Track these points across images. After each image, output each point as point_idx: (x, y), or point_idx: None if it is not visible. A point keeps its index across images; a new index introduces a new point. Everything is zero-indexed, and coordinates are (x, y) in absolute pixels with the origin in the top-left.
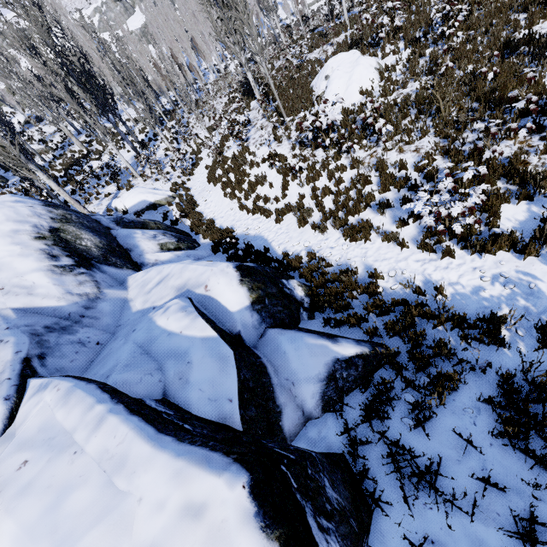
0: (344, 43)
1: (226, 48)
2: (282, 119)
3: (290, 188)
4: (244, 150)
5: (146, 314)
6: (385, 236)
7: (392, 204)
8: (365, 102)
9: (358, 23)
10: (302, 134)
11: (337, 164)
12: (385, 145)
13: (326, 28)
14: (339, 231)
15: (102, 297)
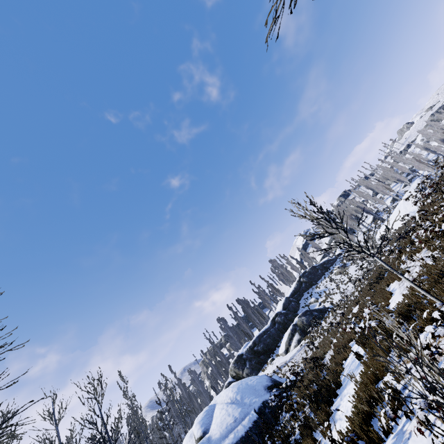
0: None
1: None
2: None
3: None
4: None
5: None
6: None
7: None
8: None
9: None
10: None
11: None
12: None
13: None
14: None
15: None
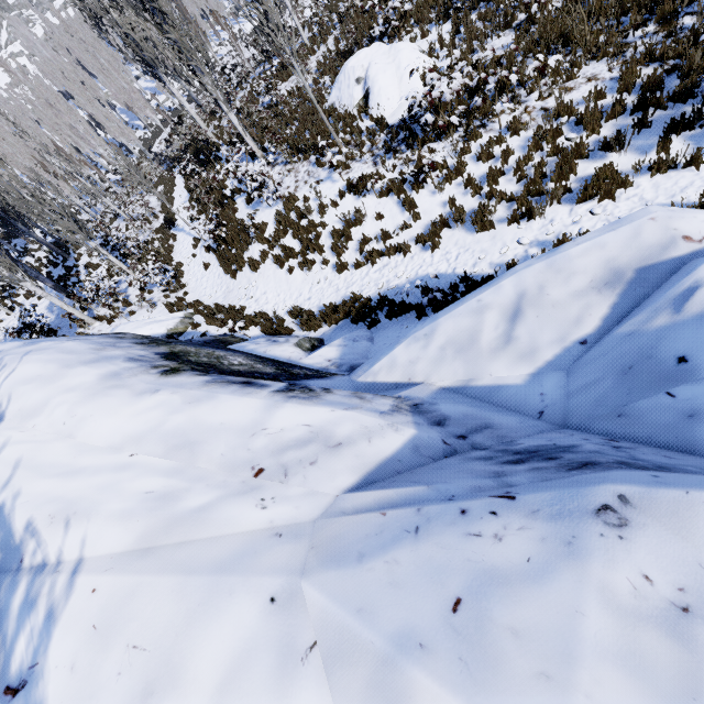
0: (330, 58)
1: (191, 83)
2: (330, 141)
3: (417, 204)
4: (292, 200)
5: (622, 342)
6: (656, 166)
7: (623, 136)
8: (482, 57)
9: (325, 41)
10: (375, 147)
11: (489, 137)
12: (540, 93)
13: (282, 59)
14: (560, 204)
15: (421, 401)
